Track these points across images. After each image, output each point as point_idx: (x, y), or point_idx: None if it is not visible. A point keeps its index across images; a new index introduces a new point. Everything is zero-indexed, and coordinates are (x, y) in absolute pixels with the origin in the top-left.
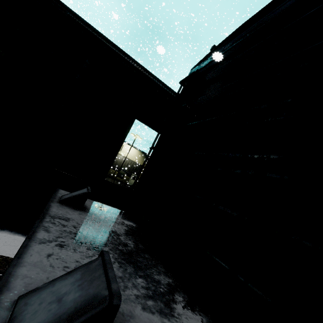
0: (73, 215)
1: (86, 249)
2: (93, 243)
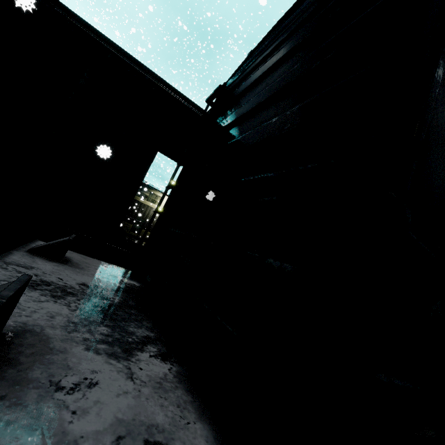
0: (42, 265)
1: (40, 294)
2: (55, 291)
